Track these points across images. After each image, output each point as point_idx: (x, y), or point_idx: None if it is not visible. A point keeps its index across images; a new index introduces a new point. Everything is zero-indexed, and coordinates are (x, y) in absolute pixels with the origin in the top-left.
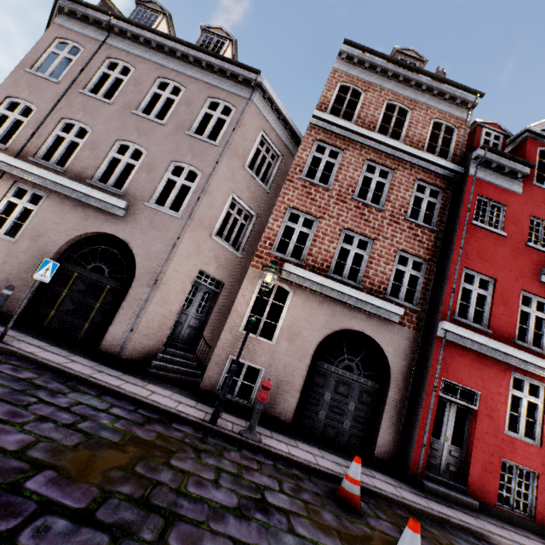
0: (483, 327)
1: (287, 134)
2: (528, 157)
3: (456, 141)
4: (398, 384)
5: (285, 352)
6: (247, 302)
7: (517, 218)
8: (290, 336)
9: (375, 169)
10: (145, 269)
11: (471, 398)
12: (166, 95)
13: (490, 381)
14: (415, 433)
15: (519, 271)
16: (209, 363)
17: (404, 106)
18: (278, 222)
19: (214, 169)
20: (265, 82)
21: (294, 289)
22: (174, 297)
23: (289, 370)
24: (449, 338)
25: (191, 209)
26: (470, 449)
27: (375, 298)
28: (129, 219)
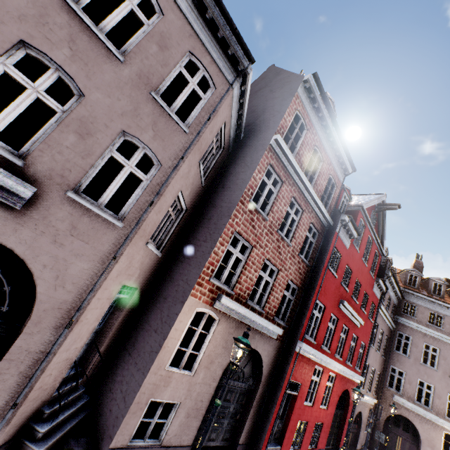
0: (312, 339)
1: (235, 128)
2: (356, 224)
3: (334, 197)
4: (263, 385)
5: (201, 380)
6: (179, 336)
7: (342, 265)
8: (208, 364)
9: (294, 207)
10: (51, 303)
11: (294, 384)
12: (131, 5)
13: (307, 374)
14: (268, 423)
15: (334, 300)
16: (126, 414)
17: (321, 156)
18: (224, 247)
19: (177, 166)
20: (251, 73)
21: (220, 318)
22: (85, 331)
23: (200, 397)
24: (300, 352)
25: (138, 216)
26: (288, 420)
27: (272, 324)
28: (32, 214)
